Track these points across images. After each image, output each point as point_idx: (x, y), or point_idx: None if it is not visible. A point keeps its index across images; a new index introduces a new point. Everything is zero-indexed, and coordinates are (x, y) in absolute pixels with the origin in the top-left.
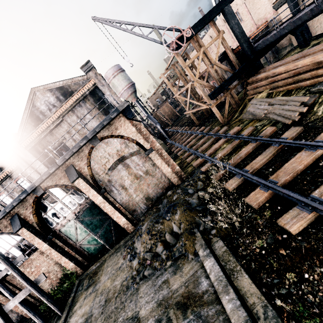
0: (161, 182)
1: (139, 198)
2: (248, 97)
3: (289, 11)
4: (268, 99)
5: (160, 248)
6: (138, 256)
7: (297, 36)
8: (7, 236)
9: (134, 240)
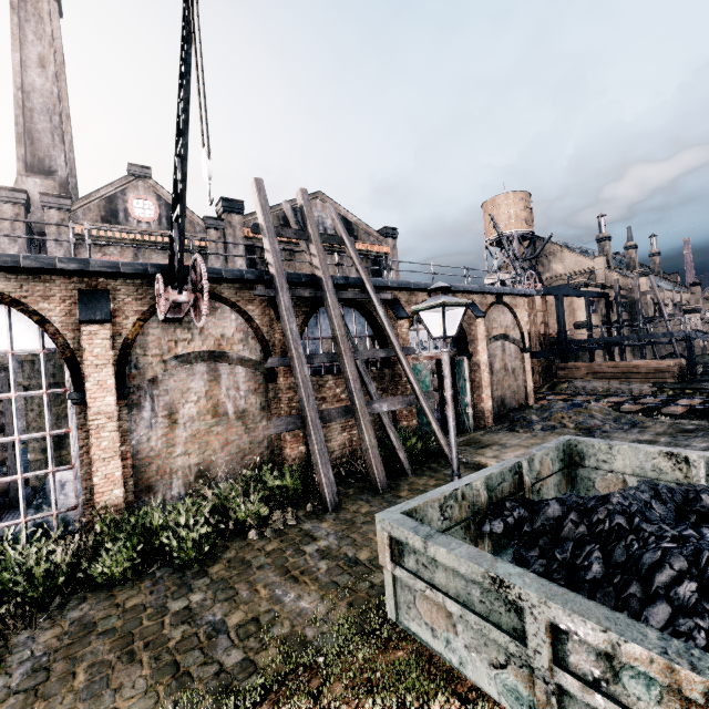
0: (518, 393)
1: (497, 394)
2: (557, 379)
3: (587, 336)
4: (599, 381)
5: (599, 421)
6: (562, 428)
7: (610, 352)
8: (351, 318)
9: (526, 424)
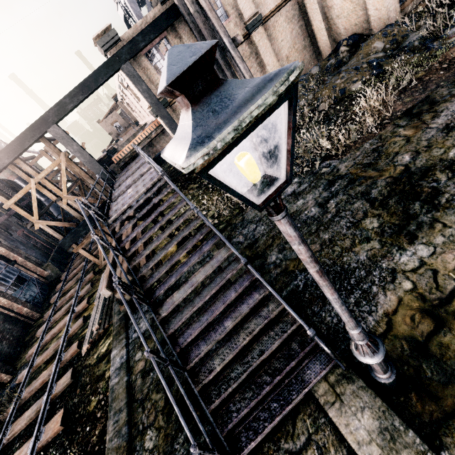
0: None
1: None
2: None
3: (166, 127)
4: None
5: None
6: None
7: None
8: None
9: None
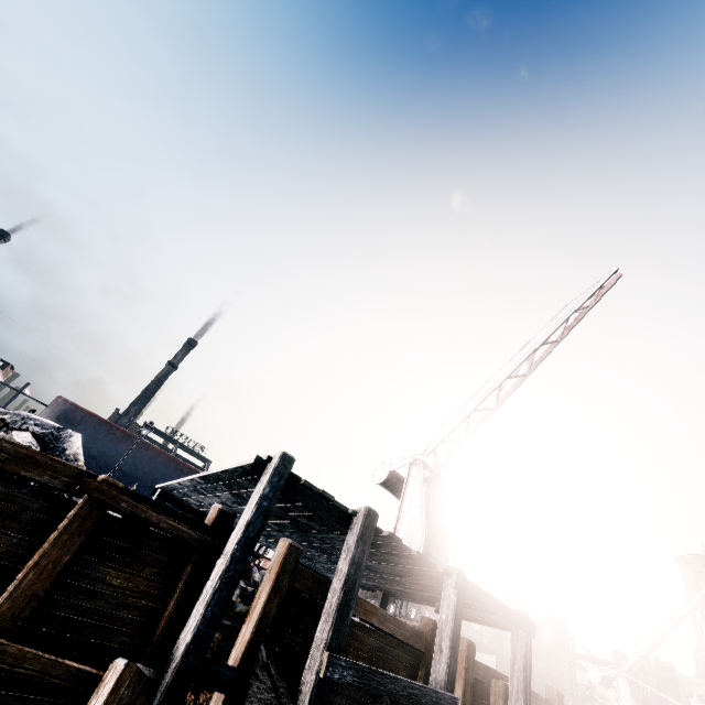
0: None
1: None
2: None
3: None
4: None
5: None
6: None
7: None
8: None
9: None
